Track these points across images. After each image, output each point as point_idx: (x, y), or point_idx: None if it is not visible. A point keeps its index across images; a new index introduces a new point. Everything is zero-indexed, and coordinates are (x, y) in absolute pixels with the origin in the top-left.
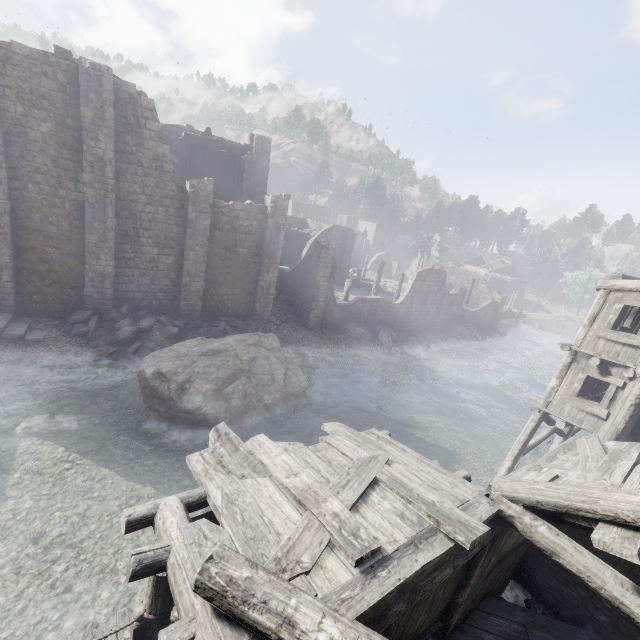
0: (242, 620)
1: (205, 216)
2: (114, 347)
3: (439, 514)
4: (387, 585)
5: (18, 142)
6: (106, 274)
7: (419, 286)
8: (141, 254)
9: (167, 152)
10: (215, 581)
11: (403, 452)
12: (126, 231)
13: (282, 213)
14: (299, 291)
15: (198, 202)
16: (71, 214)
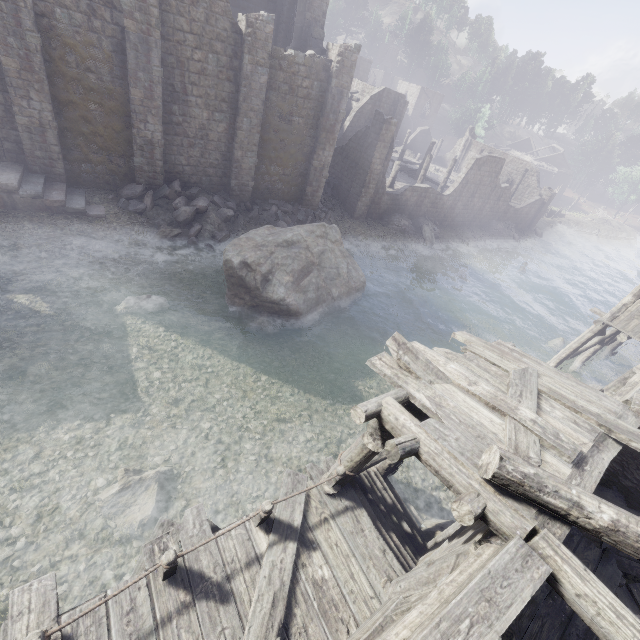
0: (535, 501)
1: (262, 70)
2: (177, 229)
3: (609, 424)
4: (595, 477)
5: None
6: (155, 142)
7: (472, 176)
8: (190, 118)
9: None
10: (513, 475)
11: (540, 365)
12: (173, 86)
13: (348, 72)
14: (346, 174)
15: (255, 49)
16: (110, 58)
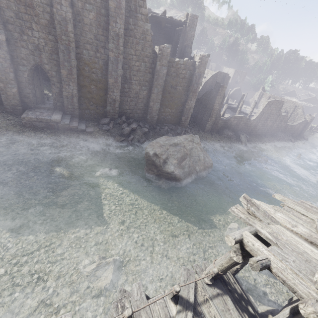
0: None
1: (164, 68)
2: (123, 137)
3: None
4: None
5: (79, 25)
6: (116, 100)
7: (266, 110)
8: (131, 89)
9: (149, 28)
10: None
11: None
12: (126, 77)
13: (203, 66)
14: (200, 111)
15: (162, 59)
16: (102, 67)
